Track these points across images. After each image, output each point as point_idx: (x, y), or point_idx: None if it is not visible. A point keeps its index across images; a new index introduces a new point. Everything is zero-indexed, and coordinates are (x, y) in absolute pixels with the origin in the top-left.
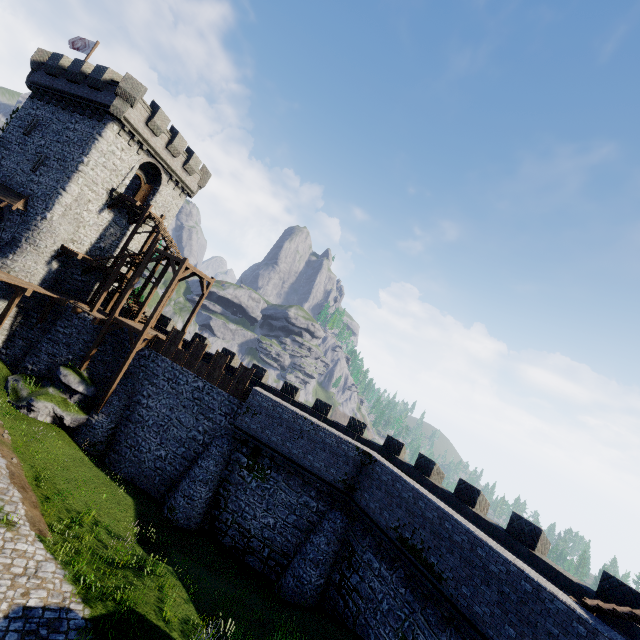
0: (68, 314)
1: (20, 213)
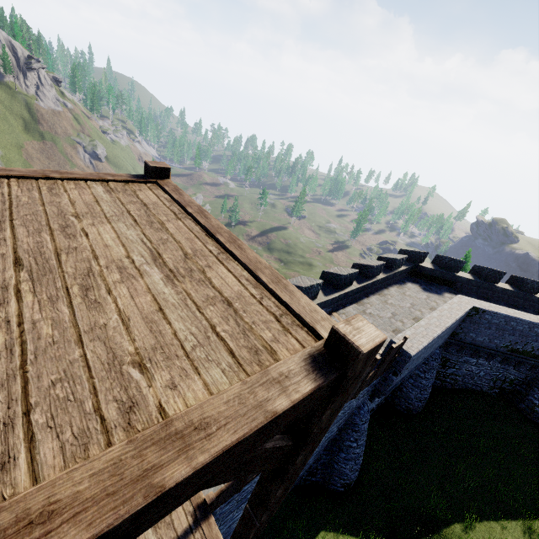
0: None
1: None
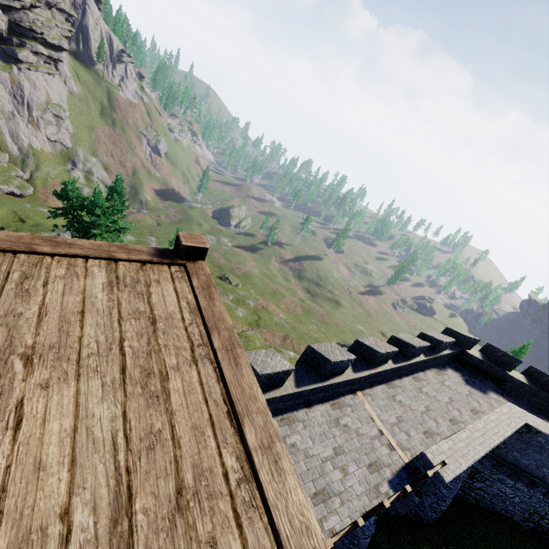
0: None
1: None
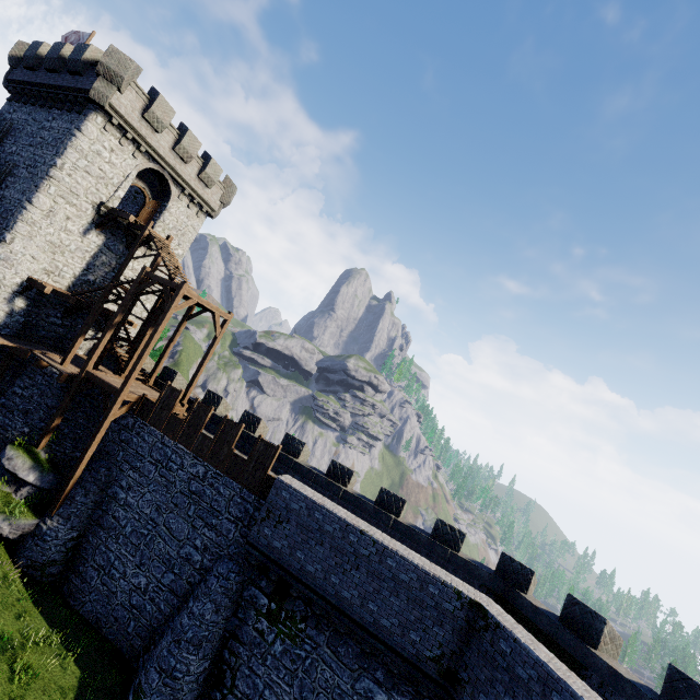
0: (31, 369)
1: None
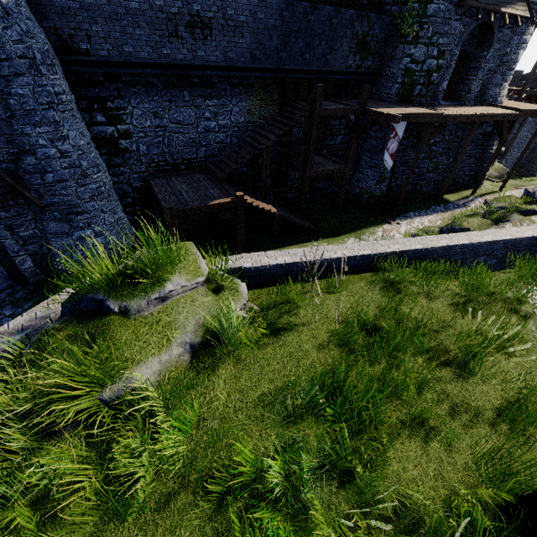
0: None
1: (511, 24)
